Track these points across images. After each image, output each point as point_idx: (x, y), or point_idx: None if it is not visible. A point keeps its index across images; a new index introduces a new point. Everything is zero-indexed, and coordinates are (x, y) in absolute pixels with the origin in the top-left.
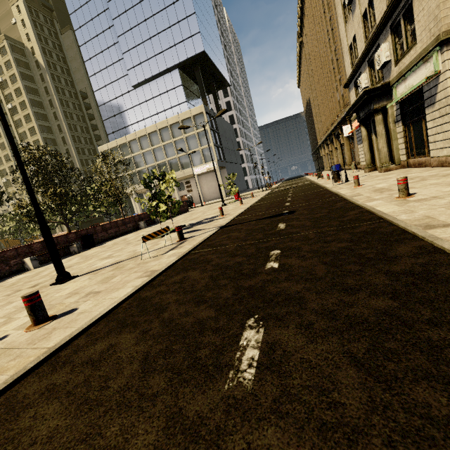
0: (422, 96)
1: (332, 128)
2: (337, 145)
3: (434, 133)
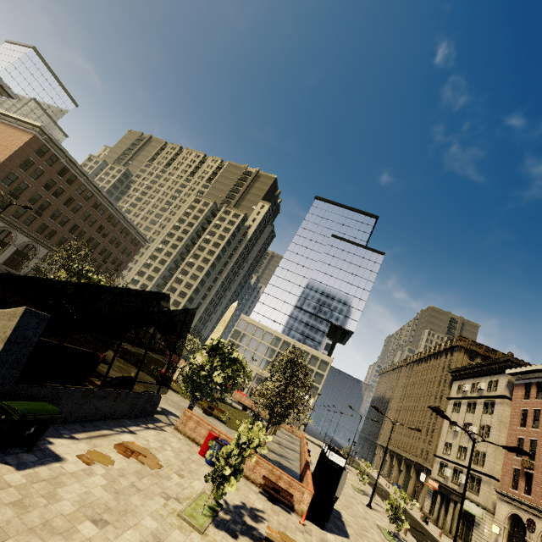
0: (474, 517)
1: (408, 457)
2: (403, 469)
3: (474, 540)
